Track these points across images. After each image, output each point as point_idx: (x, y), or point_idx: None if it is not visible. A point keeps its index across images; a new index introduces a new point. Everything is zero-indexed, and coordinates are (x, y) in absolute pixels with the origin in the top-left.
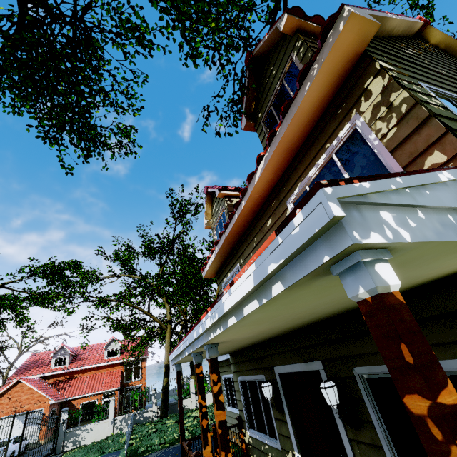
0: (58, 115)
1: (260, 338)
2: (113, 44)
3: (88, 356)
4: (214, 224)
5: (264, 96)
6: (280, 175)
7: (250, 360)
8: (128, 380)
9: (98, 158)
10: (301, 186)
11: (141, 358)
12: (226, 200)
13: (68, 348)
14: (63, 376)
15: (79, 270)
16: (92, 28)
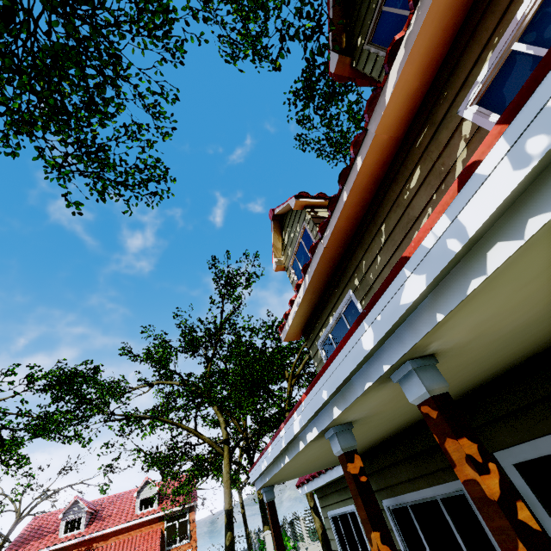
0: (62, 139)
1: (474, 377)
2: (133, 41)
3: (112, 512)
4: (290, 259)
5: (365, 5)
6: (429, 80)
7: (410, 459)
8: (170, 544)
9: (118, 200)
10: (497, 54)
11: (188, 506)
12: (307, 211)
13: (84, 502)
14: (76, 548)
15: (99, 383)
16: (106, 27)
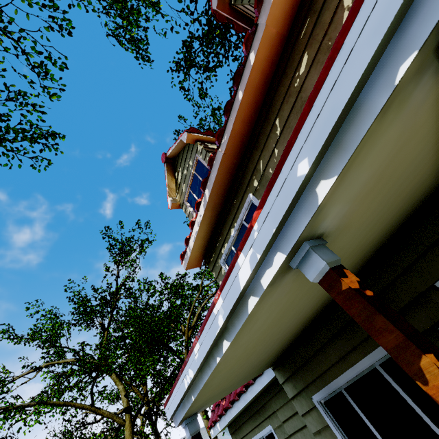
0: None
1: (423, 183)
2: None
3: None
4: (184, 194)
5: None
6: None
7: (338, 335)
8: None
9: None
10: None
11: None
12: (198, 143)
13: None
14: None
15: None
16: None
